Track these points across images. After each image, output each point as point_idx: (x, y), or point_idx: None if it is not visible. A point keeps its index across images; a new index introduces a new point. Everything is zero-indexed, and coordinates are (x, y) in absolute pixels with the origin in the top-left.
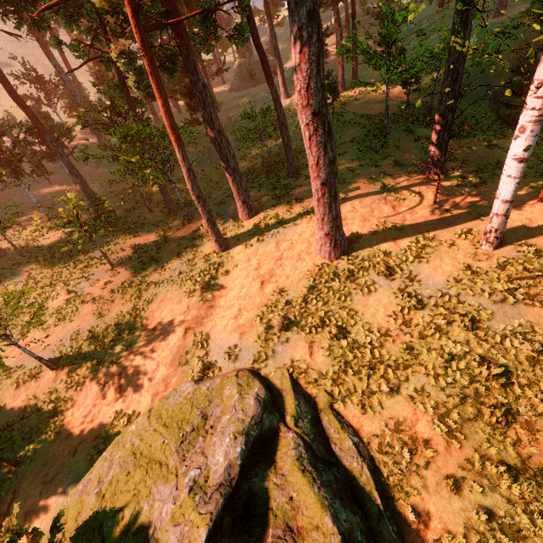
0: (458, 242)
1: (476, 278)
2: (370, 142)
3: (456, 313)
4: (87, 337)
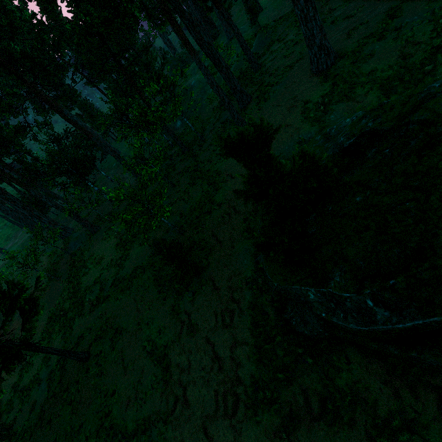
0: None
1: None
2: None
3: None
4: (190, 211)
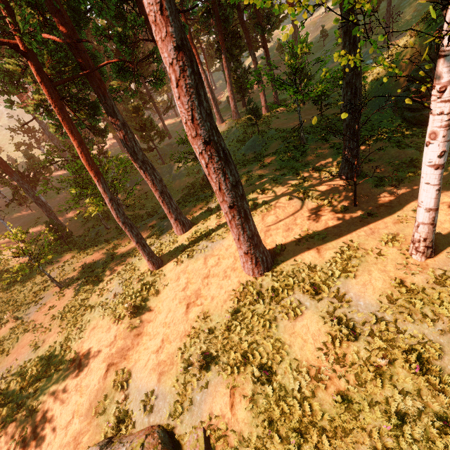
0: (385, 250)
1: (413, 298)
2: (290, 153)
3: (397, 347)
4: (17, 375)
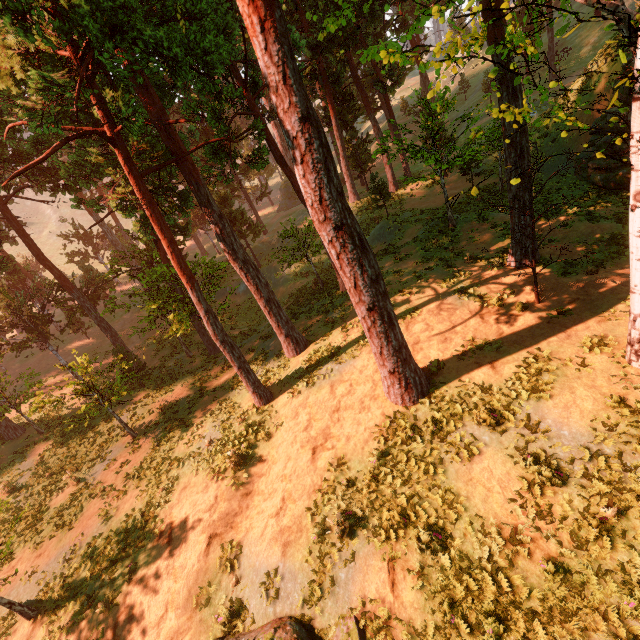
0: (591, 359)
1: None
2: (435, 239)
3: (628, 491)
4: (84, 556)
